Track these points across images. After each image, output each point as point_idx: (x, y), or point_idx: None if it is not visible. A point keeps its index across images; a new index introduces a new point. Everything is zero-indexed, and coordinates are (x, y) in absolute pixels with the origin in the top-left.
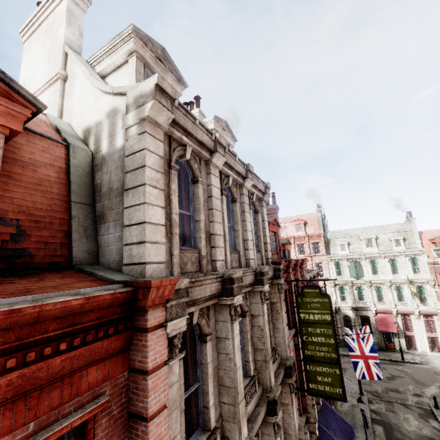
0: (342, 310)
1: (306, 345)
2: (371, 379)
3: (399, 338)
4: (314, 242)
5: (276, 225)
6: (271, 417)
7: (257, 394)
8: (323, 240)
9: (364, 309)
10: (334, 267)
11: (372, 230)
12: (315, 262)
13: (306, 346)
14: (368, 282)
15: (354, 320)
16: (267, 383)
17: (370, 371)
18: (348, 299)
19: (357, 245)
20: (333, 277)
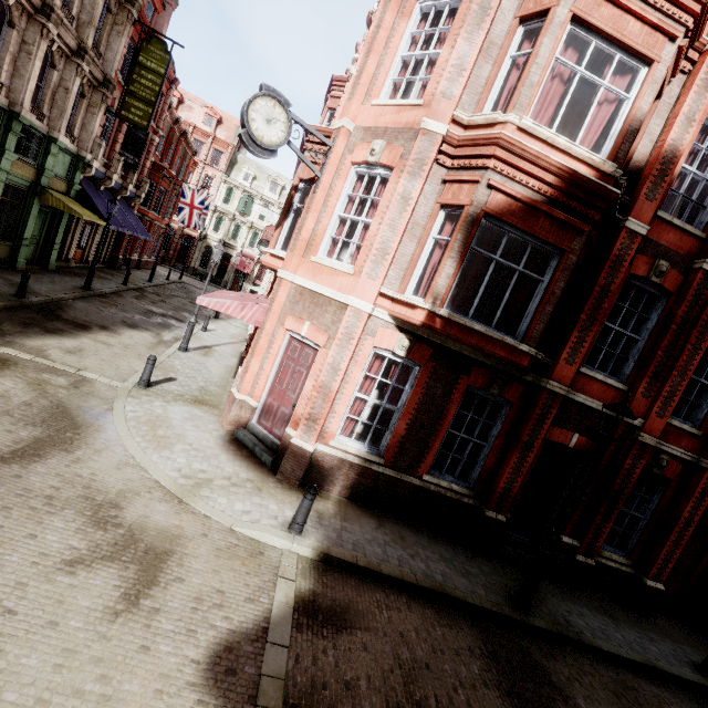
0: (208, 239)
1: (134, 83)
2: (189, 225)
3: (248, 284)
4: (218, 150)
5: (160, 2)
6: (78, 58)
7: (72, 29)
8: (229, 154)
9: (231, 247)
10: (225, 191)
11: (286, 180)
12: (206, 173)
13: (134, 84)
14: (251, 223)
15: (216, 253)
16: (84, 37)
17: (191, 219)
18: (221, 232)
19: (262, 185)
20: (218, 202)
